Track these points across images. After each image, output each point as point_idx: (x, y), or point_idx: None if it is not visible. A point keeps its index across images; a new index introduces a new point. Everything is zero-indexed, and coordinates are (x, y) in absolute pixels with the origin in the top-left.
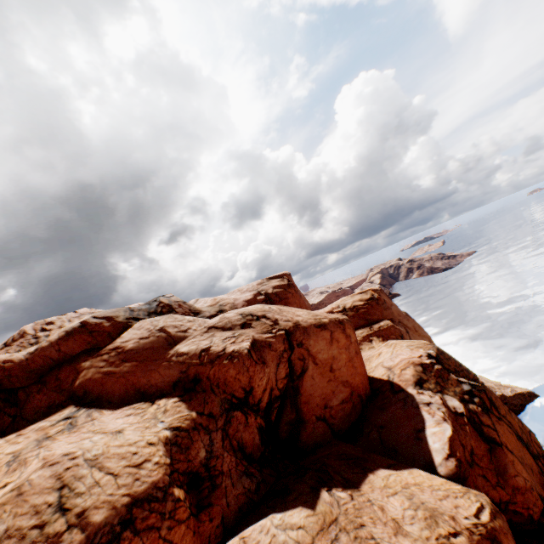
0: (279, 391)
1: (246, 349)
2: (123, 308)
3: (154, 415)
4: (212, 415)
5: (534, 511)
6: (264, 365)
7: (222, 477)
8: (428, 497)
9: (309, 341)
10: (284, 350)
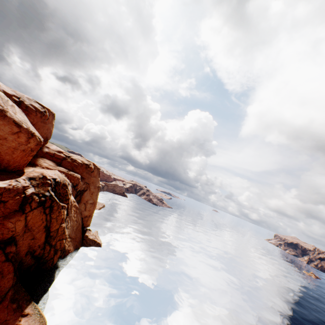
0: None
1: None
2: None
3: None
4: None
5: None
6: None
7: None
8: None
9: (1, 121)
10: None
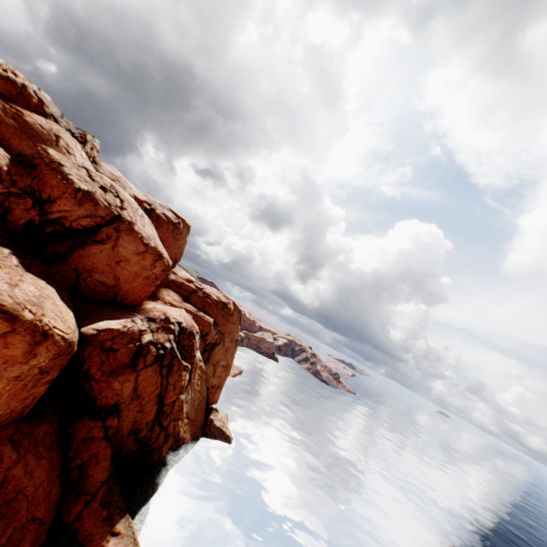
0: (70, 226)
1: (79, 187)
2: (59, 110)
3: None
4: (15, 182)
5: (102, 399)
6: (78, 205)
7: None
8: (50, 306)
9: (126, 236)
10: (102, 217)
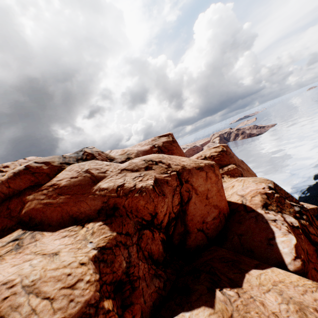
0: (174, 214)
1: (151, 186)
2: (58, 156)
3: (84, 236)
4: (128, 234)
5: None
6: (164, 197)
7: (139, 281)
8: (293, 293)
9: (192, 179)
10: (177, 185)
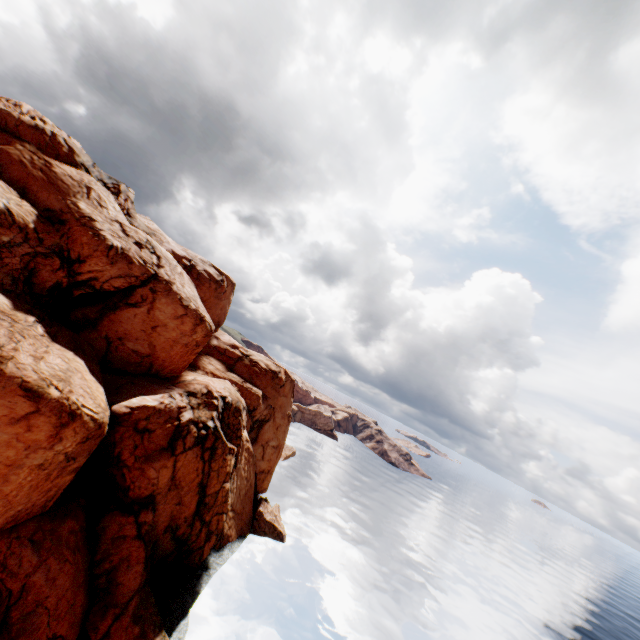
0: (101, 287)
1: (112, 243)
2: (90, 159)
3: (11, 198)
4: (42, 241)
5: (135, 489)
6: (111, 264)
7: None
8: (79, 381)
9: (164, 298)
10: (137, 276)
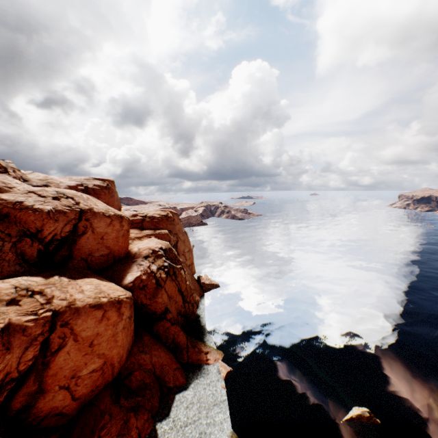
0: (61, 237)
1: (48, 210)
2: None
3: None
4: (10, 235)
5: (159, 310)
6: (56, 222)
7: (4, 261)
8: (105, 288)
9: (95, 220)
10: (74, 219)
